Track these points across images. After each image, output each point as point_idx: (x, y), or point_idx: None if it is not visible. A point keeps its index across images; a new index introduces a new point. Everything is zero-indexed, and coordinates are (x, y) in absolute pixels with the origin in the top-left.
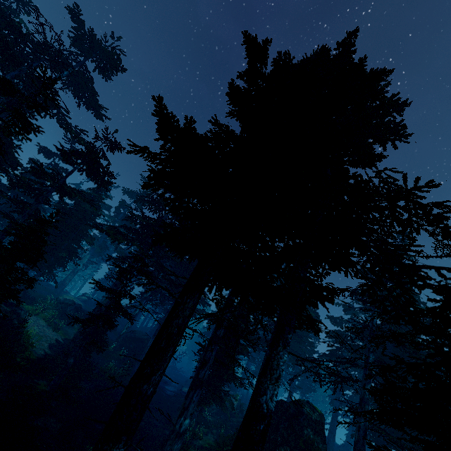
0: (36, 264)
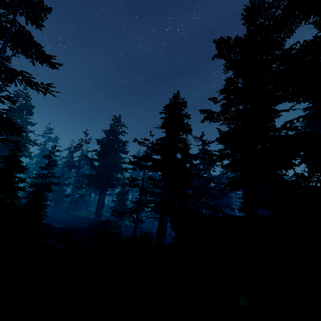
0: None
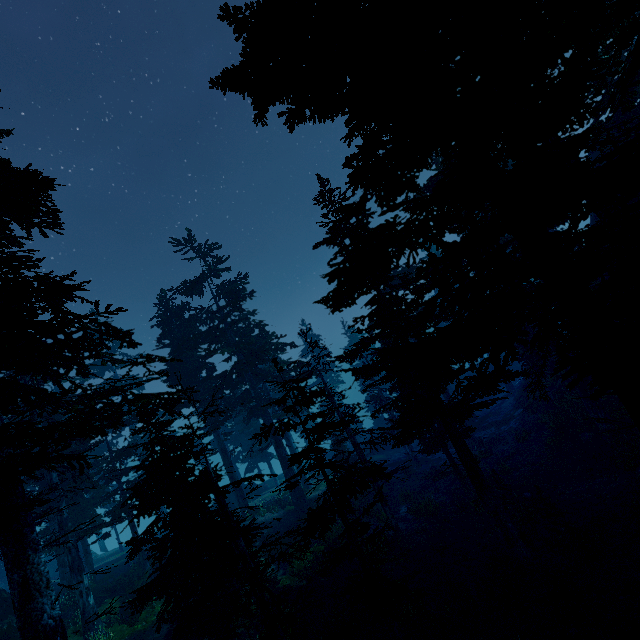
0: None
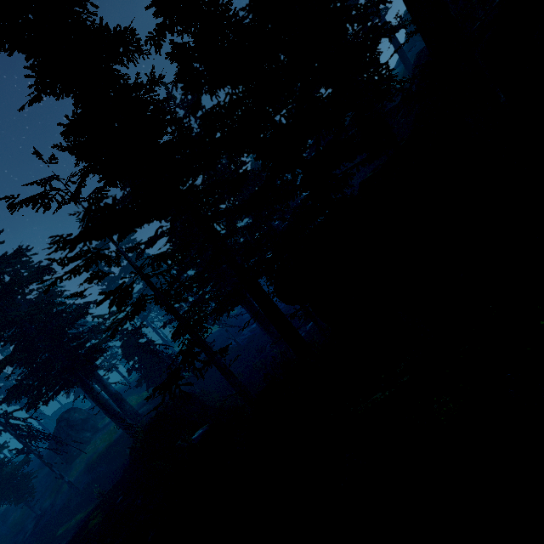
0: None
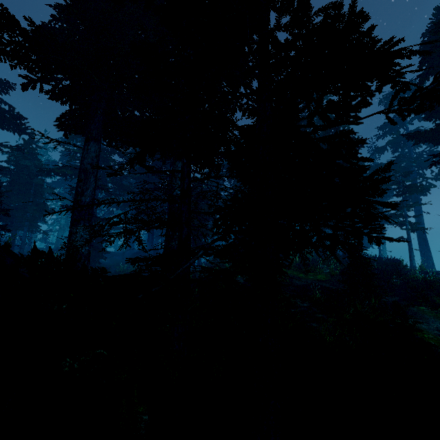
0: (19, 225)
